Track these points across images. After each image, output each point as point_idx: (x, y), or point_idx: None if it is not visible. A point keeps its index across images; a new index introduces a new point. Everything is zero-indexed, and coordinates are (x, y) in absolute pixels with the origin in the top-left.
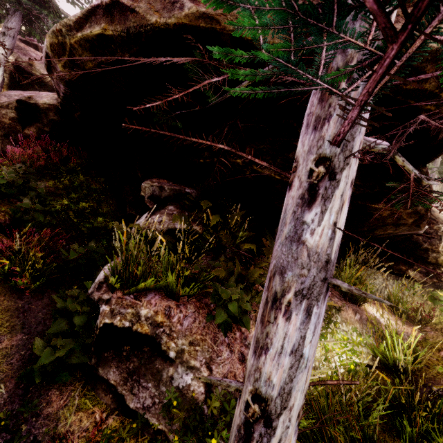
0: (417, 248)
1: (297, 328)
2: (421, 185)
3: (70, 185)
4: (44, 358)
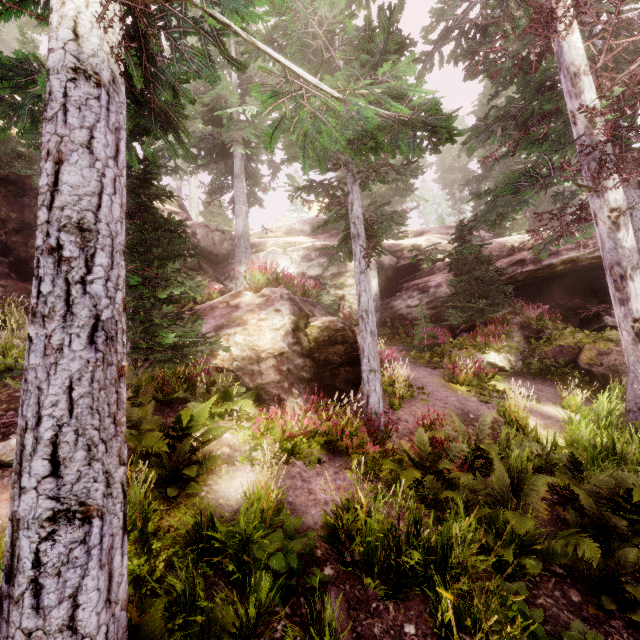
0: None
1: None
2: None
3: None
4: None
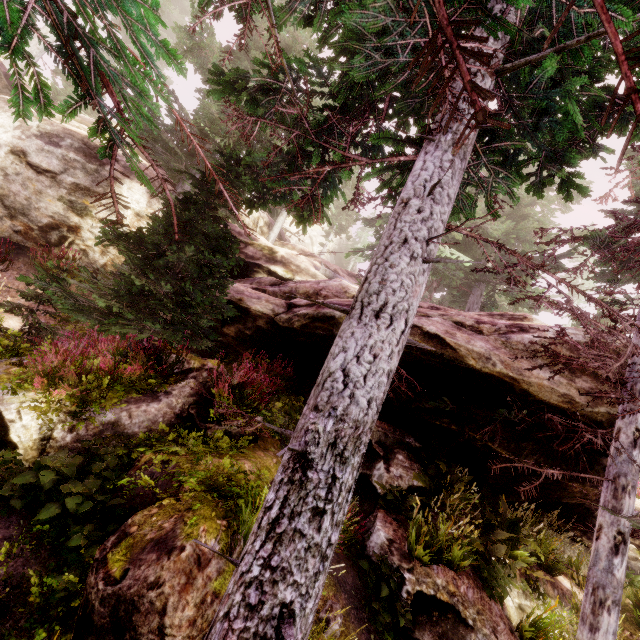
0: (589, 514)
1: (616, 621)
2: None
3: (288, 411)
4: (400, 620)
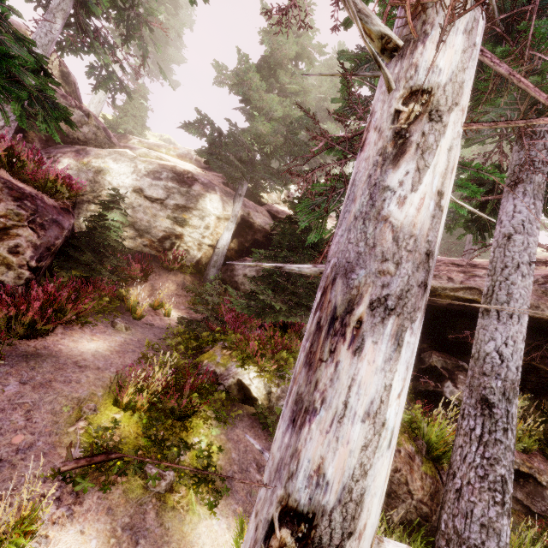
0: None
1: None
2: None
3: None
4: None
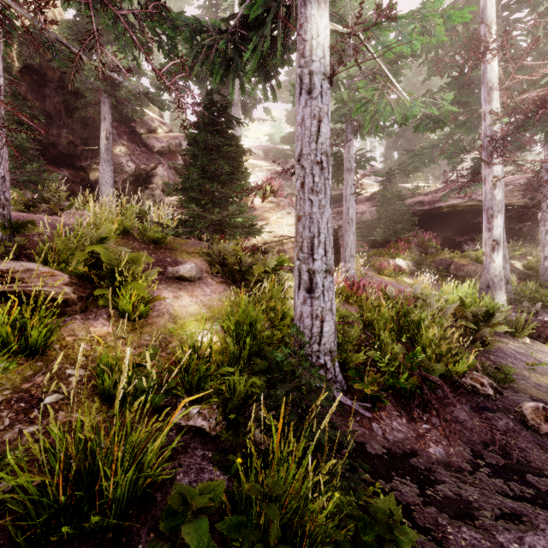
0: (531, 236)
1: (547, 248)
2: (537, 219)
3: None
4: None
